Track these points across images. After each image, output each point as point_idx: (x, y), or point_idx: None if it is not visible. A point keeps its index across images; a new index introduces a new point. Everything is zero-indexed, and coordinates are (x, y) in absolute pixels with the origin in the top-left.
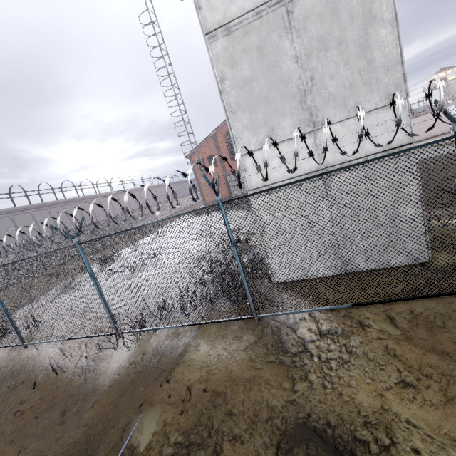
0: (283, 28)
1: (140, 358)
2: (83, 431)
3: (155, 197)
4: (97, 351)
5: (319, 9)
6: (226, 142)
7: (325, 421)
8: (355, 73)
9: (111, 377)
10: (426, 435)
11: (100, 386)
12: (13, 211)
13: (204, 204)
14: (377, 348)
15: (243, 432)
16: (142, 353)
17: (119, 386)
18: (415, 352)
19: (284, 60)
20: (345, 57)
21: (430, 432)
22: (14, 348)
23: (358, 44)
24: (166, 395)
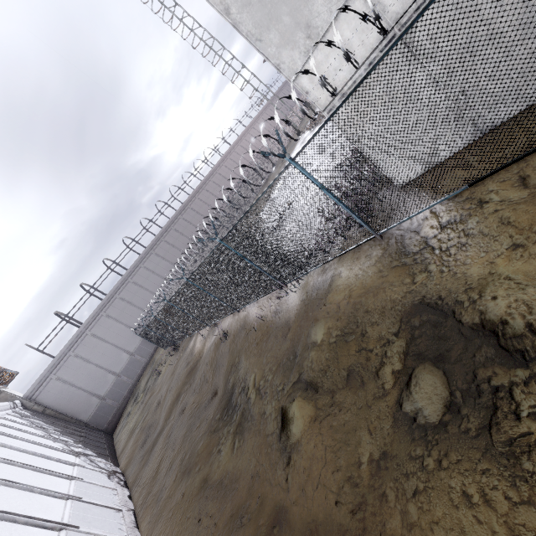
0: None
1: (305, 296)
2: (290, 343)
3: (244, 181)
4: (279, 300)
5: None
6: None
7: (437, 297)
8: None
9: (293, 313)
10: (515, 284)
11: (290, 319)
12: (171, 224)
13: None
14: (492, 221)
15: (377, 319)
16: (305, 292)
17: (299, 316)
18: (529, 212)
19: None
20: None
21: (522, 280)
22: (234, 314)
23: None
24: (325, 313)
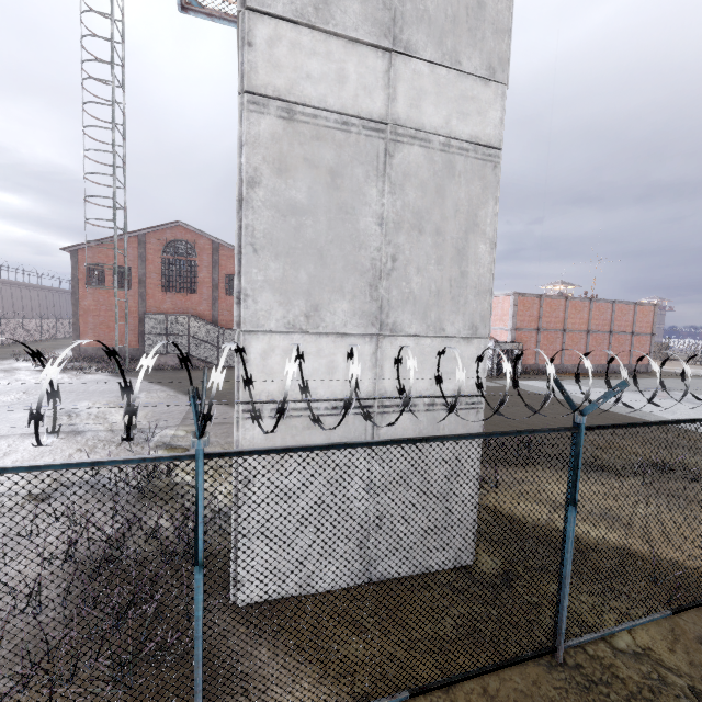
0: (374, 168)
1: None
2: None
3: None
4: None
5: (425, 175)
6: (162, 257)
7: None
8: (446, 280)
9: None
10: None
11: None
12: None
13: (75, 350)
14: None
15: None
16: None
17: None
18: None
19: (364, 213)
20: (440, 253)
21: None
22: None
23: (456, 246)
24: None
